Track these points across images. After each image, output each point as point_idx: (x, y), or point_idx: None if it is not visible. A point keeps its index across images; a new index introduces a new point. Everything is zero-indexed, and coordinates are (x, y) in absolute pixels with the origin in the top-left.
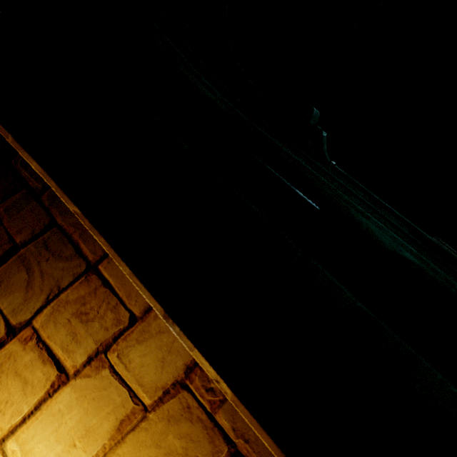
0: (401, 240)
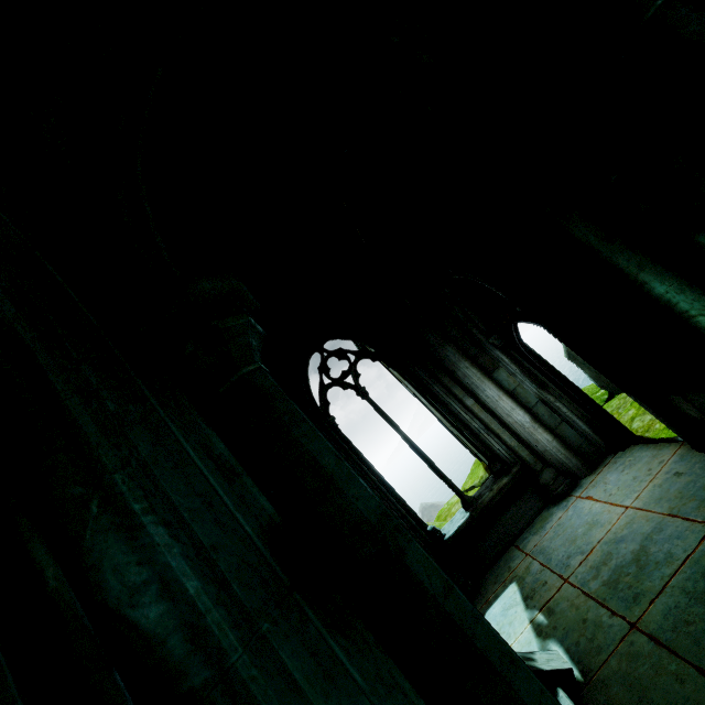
0: (181, 568)
